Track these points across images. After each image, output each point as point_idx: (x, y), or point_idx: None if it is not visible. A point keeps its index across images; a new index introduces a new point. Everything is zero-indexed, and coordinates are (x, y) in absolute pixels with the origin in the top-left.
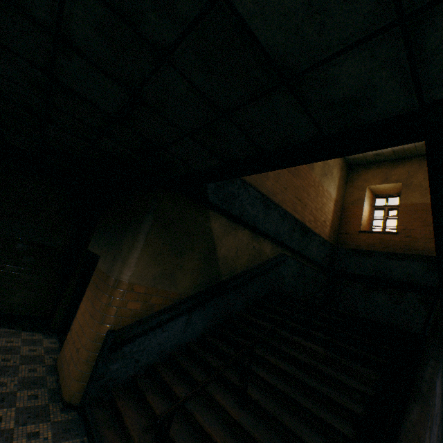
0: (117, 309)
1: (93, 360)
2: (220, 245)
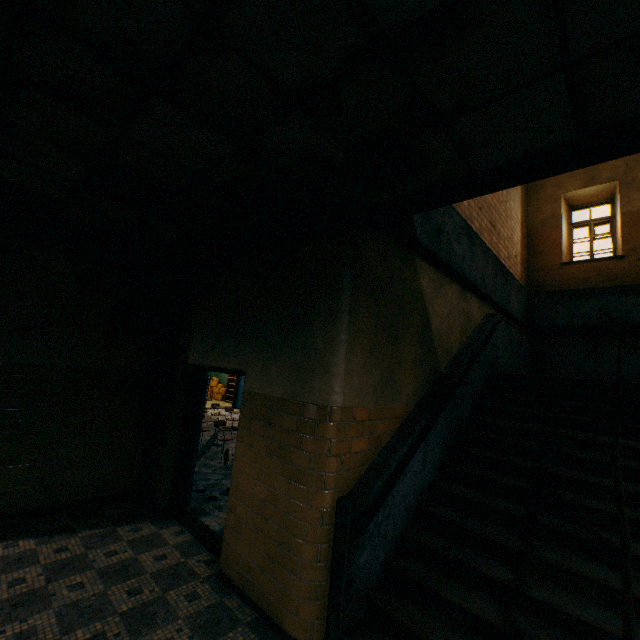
0: (340, 458)
1: (327, 558)
2: (432, 314)
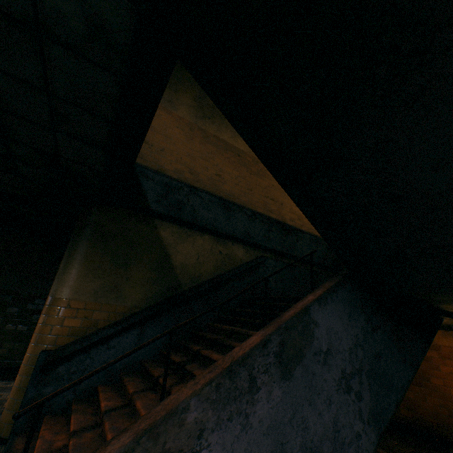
0: (52, 327)
1: (26, 385)
2: (175, 253)
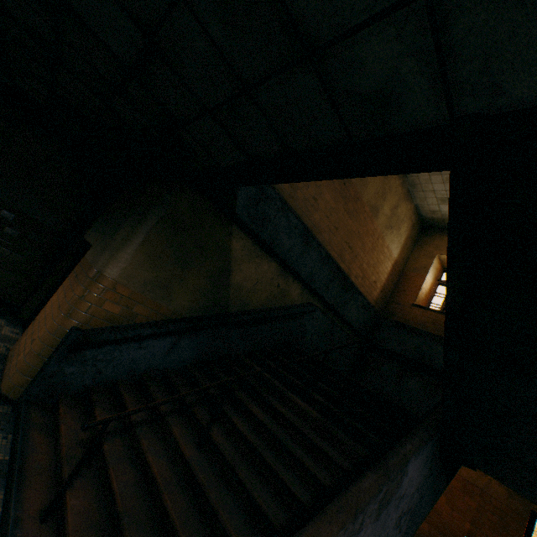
0: (90, 305)
1: (47, 356)
2: (237, 270)
